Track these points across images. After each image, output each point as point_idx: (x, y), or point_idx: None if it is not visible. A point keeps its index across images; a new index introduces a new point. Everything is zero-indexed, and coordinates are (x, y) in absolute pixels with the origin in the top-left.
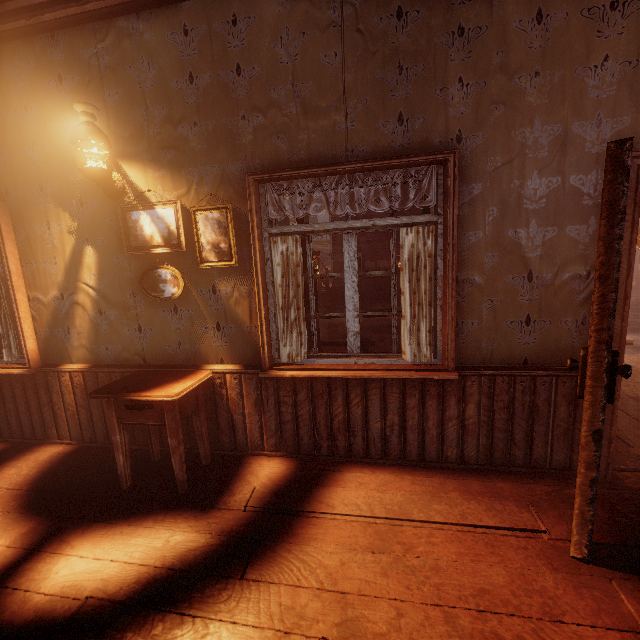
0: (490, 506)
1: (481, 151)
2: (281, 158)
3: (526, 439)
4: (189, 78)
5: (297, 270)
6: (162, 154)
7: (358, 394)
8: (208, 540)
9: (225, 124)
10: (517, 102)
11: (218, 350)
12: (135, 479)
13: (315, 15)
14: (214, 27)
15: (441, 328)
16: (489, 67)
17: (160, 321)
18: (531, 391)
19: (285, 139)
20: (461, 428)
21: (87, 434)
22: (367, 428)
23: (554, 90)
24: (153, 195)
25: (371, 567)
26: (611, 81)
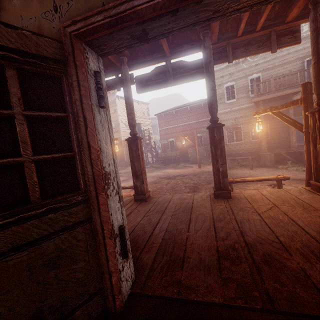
0: None
1: None
2: None
3: None
4: None
5: None
6: None
7: None
8: None
9: None
10: (8, 6)
11: None
12: None
13: None
14: None
15: None
16: None
17: None
18: None
19: None
20: None
21: None
22: None
23: None
24: None
25: None
26: None
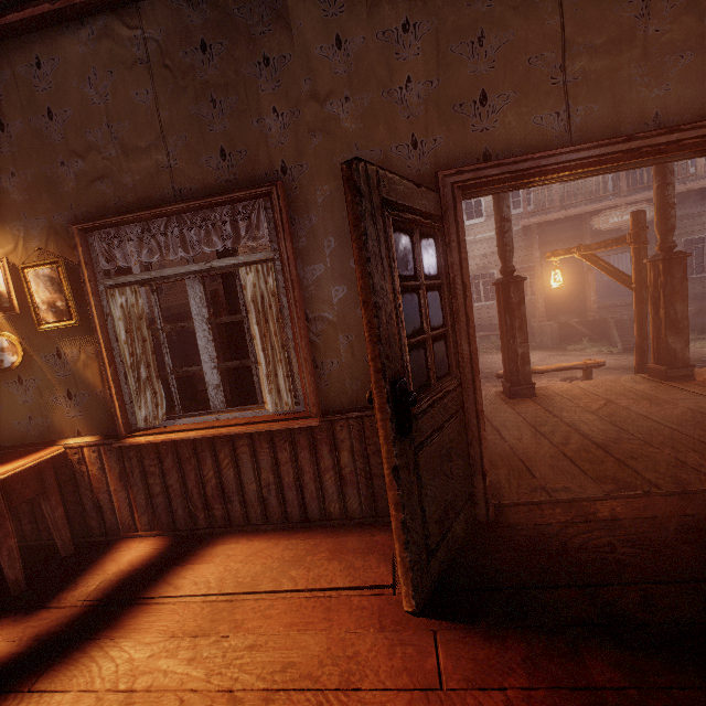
0: (350, 564)
1: (308, 181)
2: (109, 204)
3: None
4: None
5: (140, 323)
6: None
7: (227, 454)
8: (12, 649)
9: (45, 172)
10: (334, 128)
11: (73, 421)
12: None
13: (120, 53)
14: (18, 71)
15: (299, 371)
16: (300, 95)
17: (5, 395)
18: None
19: (109, 183)
20: (339, 479)
21: None
22: (243, 491)
23: (366, 114)
24: None
25: (181, 655)
26: (418, 101)
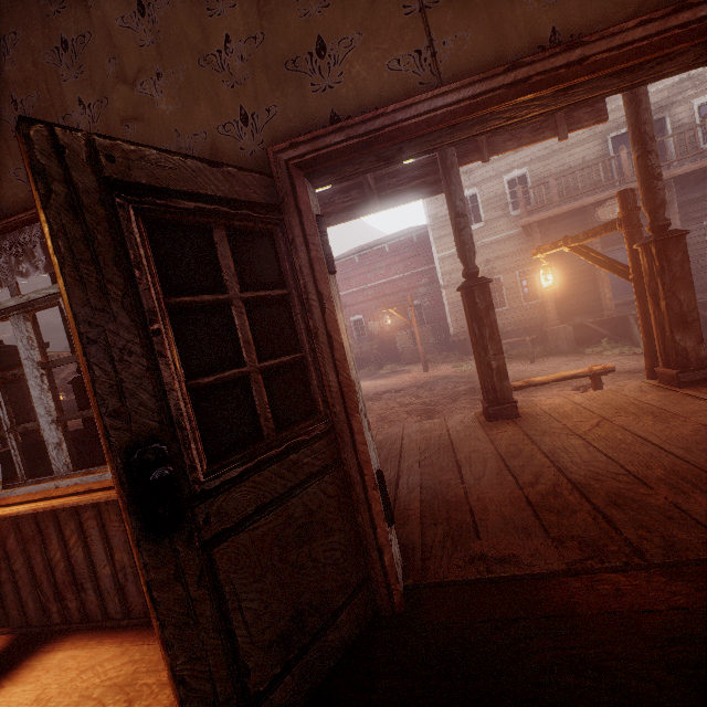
0: None
1: None
2: None
3: None
4: None
5: None
6: None
7: (73, 530)
8: None
9: None
10: (148, 114)
11: None
12: None
13: None
14: None
15: None
16: (106, 79)
17: None
18: None
19: None
20: None
21: None
22: (96, 576)
23: (184, 90)
24: None
25: None
26: (242, 65)
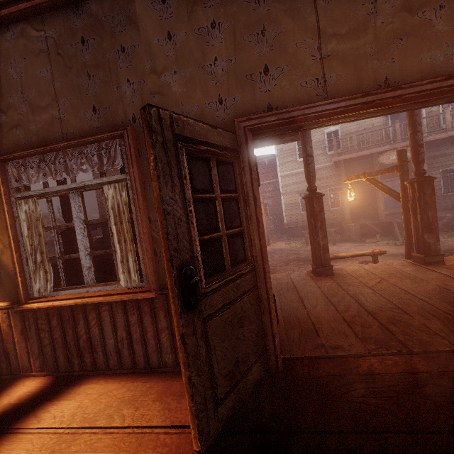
0: (167, 405)
1: None
2: (21, 143)
3: None
4: None
5: (37, 223)
6: None
7: (94, 317)
8: None
9: None
10: (167, 92)
11: None
12: None
13: (31, 46)
14: None
15: (143, 258)
16: (145, 70)
17: None
18: None
19: (22, 130)
20: (172, 337)
21: None
22: (105, 344)
23: (188, 82)
24: None
25: None
26: (222, 73)
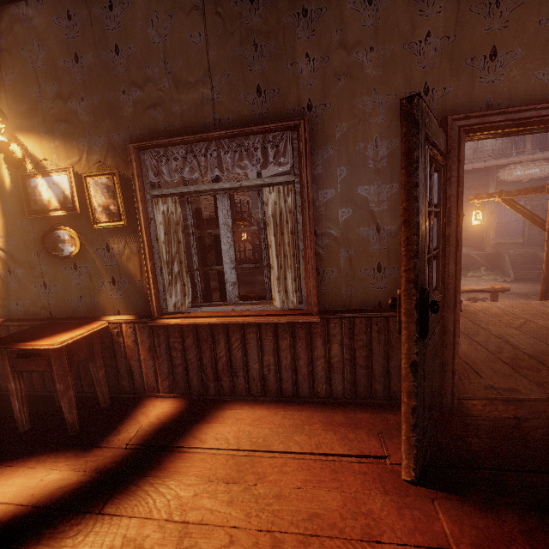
0: (344, 436)
1: (329, 118)
2: (159, 128)
3: (384, 374)
4: (75, 58)
5: (177, 228)
6: (55, 126)
7: (238, 338)
8: (79, 477)
9: (108, 98)
10: (356, 74)
11: (115, 302)
12: (35, 423)
13: (180, 0)
14: (94, 12)
15: (304, 276)
16: (331, 43)
17: (62, 278)
18: (385, 330)
19: (161, 111)
20: (328, 366)
21: (3, 383)
22: (247, 369)
23: (387, 63)
24: (50, 164)
25: (220, 497)
26: (434, 54)
